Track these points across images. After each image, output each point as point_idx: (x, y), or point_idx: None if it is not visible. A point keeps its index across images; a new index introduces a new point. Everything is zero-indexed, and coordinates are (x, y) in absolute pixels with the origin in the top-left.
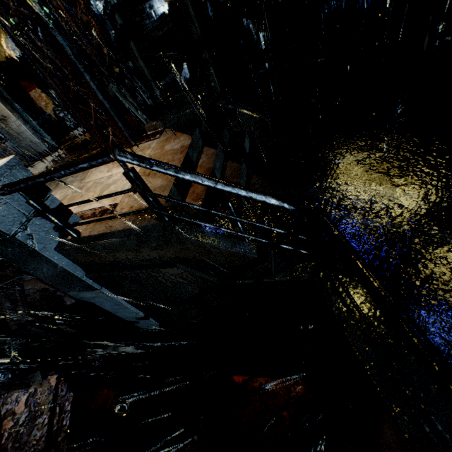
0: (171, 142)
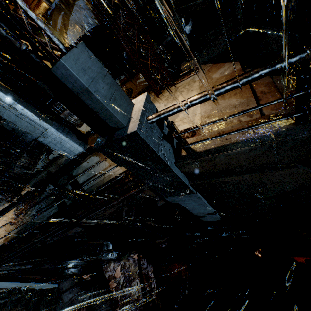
0: (215, 72)
